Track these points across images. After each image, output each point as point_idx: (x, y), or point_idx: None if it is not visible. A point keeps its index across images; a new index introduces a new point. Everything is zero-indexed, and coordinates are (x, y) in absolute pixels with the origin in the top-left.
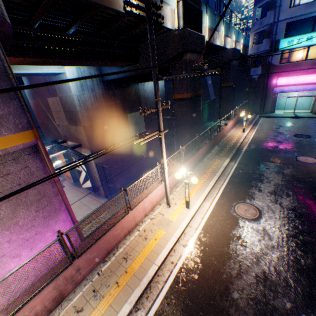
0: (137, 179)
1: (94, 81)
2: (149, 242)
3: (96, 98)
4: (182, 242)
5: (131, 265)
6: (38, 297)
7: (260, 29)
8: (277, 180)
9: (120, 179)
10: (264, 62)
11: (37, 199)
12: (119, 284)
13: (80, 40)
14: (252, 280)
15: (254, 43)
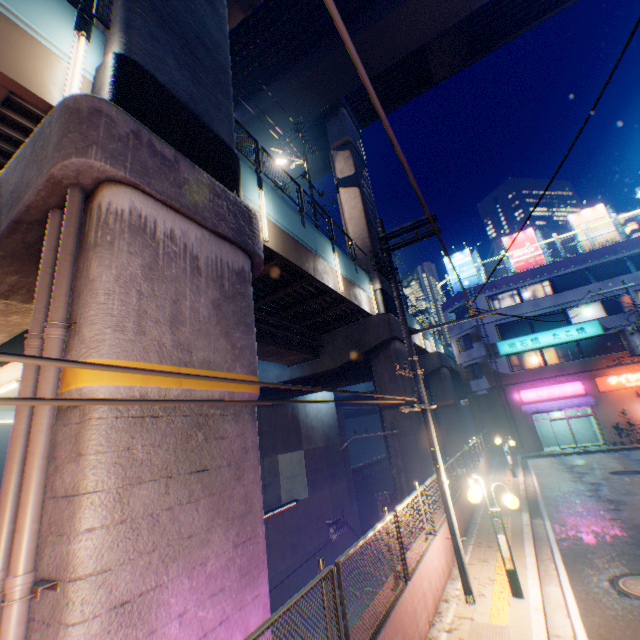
0: None
1: None
2: None
3: None
4: None
5: None
6: None
7: (463, 332)
8: None
9: None
10: (487, 370)
11: (240, 511)
12: None
13: (258, 318)
14: None
15: (460, 349)
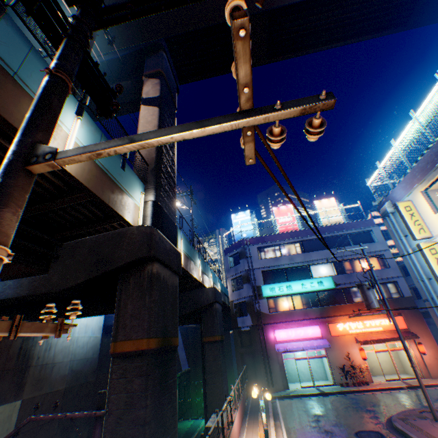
0: None
1: None
2: None
3: None
4: None
5: None
6: None
7: (237, 274)
8: None
9: None
10: (252, 309)
11: None
12: None
13: None
14: None
15: (234, 288)
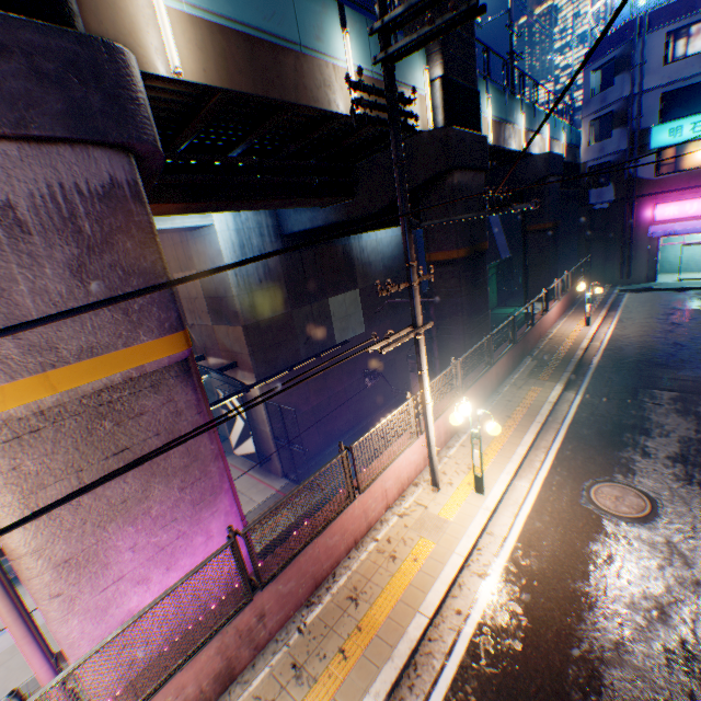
0: (349, 436)
1: (265, 237)
2: (401, 565)
3: (268, 269)
4: (477, 568)
5: (368, 614)
6: (191, 666)
7: (604, 110)
8: (686, 431)
9: (314, 436)
10: (620, 175)
11: (183, 464)
12: (346, 654)
13: (250, 165)
14: (654, 658)
15: (592, 139)
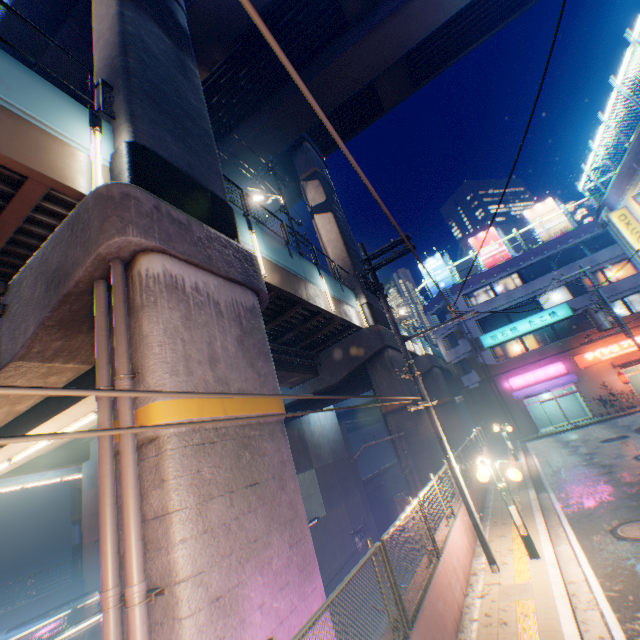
0: None
1: None
2: (516, 622)
3: None
4: (584, 605)
5: None
6: None
7: (447, 331)
8: None
9: None
10: (475, 364)
11: (289, 516)
12: None
13: None
14: None
15: (447, 348)
